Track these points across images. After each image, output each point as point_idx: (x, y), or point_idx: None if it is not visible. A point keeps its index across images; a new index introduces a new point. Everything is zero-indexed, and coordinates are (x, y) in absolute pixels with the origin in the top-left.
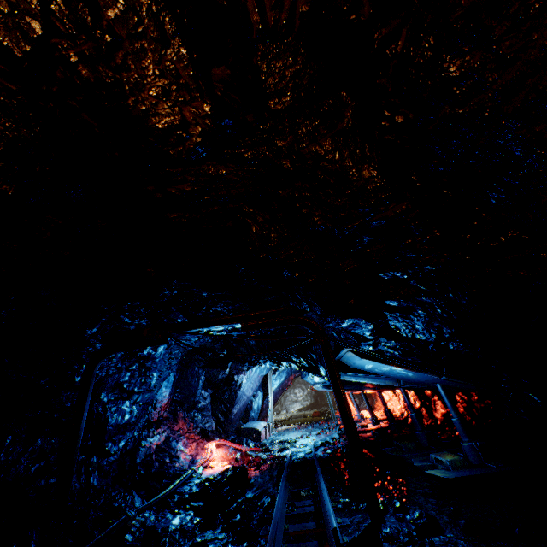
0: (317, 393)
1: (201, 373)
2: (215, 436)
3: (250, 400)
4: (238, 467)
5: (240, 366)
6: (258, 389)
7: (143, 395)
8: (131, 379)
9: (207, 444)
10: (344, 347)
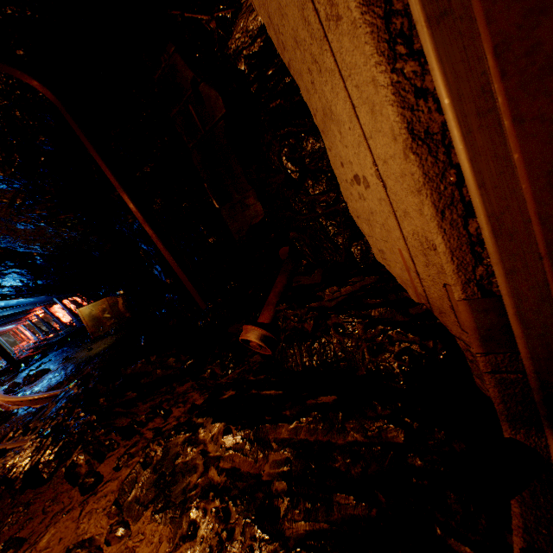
0: None
1: None
2: None
3: None
4: None
5: None
6: None
7: None
8: None
9: None
10: None
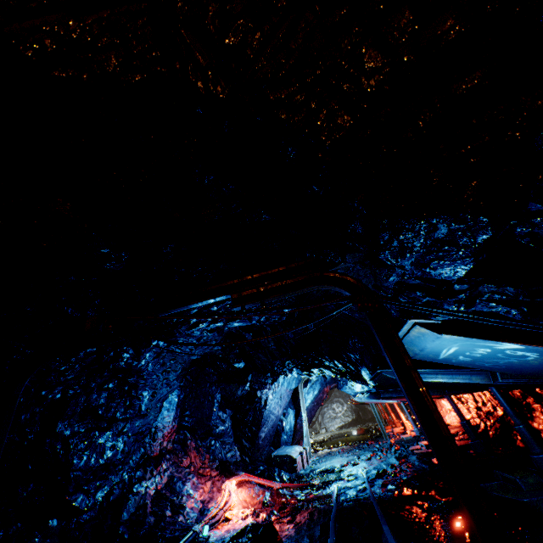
0: (358, 407)
1: (215, 390)
2: (239, 469)
3: (280, 420)
4: (259, 526)
5: (263, 379)
6: (288, 406)
7: (132, 422)
8: (109, 402)
9: (224, 482)
10: (399, 328)
